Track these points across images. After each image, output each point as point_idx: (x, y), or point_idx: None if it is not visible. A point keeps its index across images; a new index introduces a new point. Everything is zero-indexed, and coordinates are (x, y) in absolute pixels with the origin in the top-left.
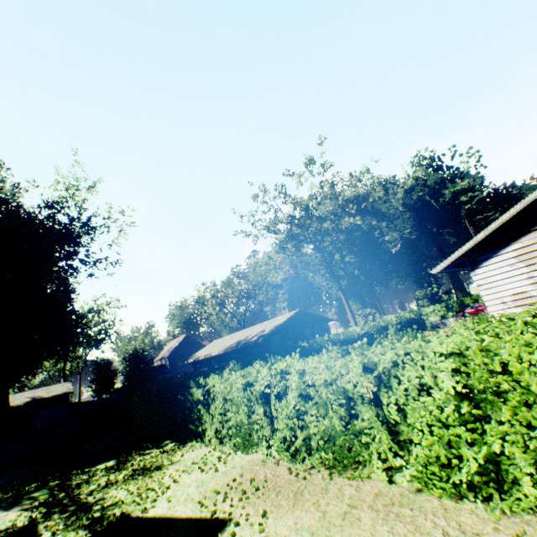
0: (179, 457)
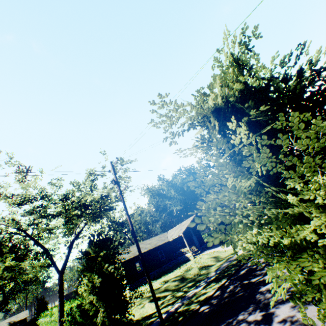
0: None
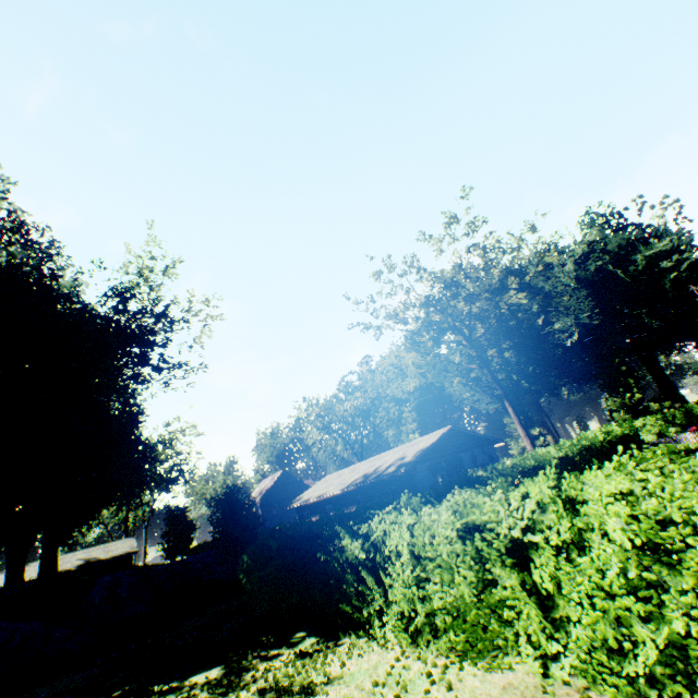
0: (341, 669)
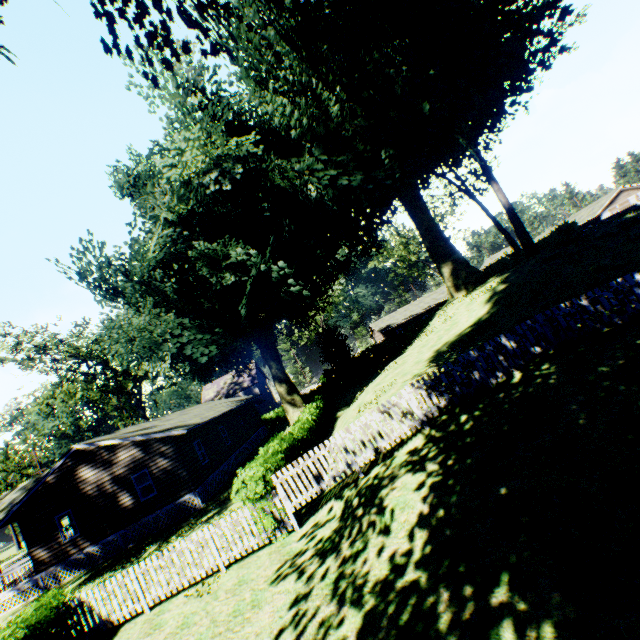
0: None
